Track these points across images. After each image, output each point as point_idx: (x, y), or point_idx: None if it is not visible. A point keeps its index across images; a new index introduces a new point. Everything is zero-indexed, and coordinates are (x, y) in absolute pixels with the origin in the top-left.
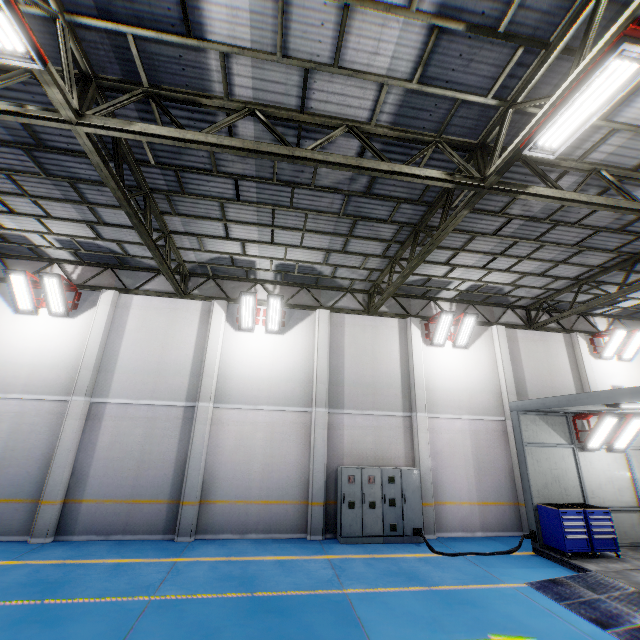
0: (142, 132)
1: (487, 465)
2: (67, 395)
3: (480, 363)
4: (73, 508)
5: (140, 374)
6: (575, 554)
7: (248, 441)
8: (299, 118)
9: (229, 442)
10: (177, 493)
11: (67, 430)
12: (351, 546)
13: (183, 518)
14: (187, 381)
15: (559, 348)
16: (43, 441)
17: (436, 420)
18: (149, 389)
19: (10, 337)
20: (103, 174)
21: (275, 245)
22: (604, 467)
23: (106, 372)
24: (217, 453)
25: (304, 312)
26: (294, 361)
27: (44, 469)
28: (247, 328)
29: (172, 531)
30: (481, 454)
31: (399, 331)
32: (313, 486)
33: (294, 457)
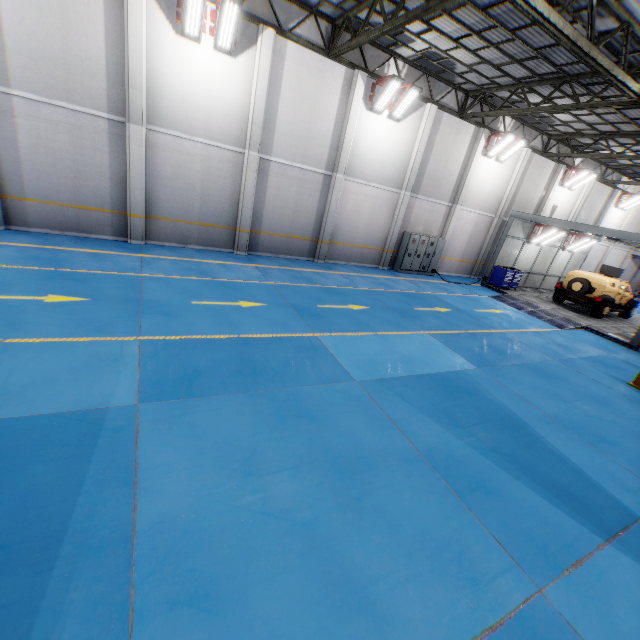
0: (532, 7)
1: (473, 242)
2: (240, 147)
3: (503, 176)
4: (255, 236)
5: (294, 138)
6: (500, 287)
7: (360, 208)
8: (610, 7)
9: (349, 207)
10: (316, 235)
11: (248, 180)
12: (405, 274)
13: (321, 250)
14: (327, 152)
15: (547, 174)
16: (228, 185)
17: (462, 211)
18: (300, 154)
19: (178, 68)
20: (455, 1)
21: (455, 43)
22: (530, 252)
23: (268, 130)
24: (341, 213)
25: (418, 103)
26: (400, 150)
27: (233, 207)
28: (378, 111)
29: (312, 256)
30: (473, 235)
31: (471, 138)
32: (390, 242)
33: (383, 222)
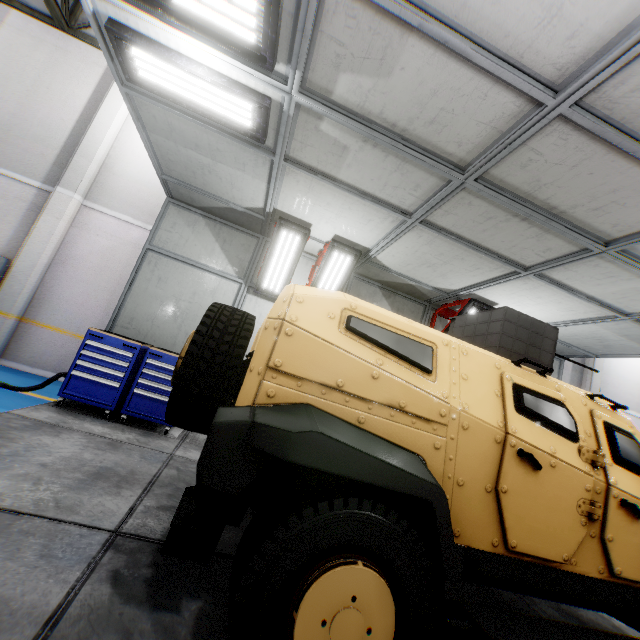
0: None
1: None
2: None
3: None
4: None
5: None
6: (100, 412)
7: None
8: None
9: None
10: None
11: None
12: None
13: None
14: None
15: None
16: None
17: (99, 215)
18: None
19: None
20: None
21: None
22: None
23: None
24: None
25: None
26: None
27: None
28: None
29: None
30: None
31: (104, 74)
32: None
33: None
